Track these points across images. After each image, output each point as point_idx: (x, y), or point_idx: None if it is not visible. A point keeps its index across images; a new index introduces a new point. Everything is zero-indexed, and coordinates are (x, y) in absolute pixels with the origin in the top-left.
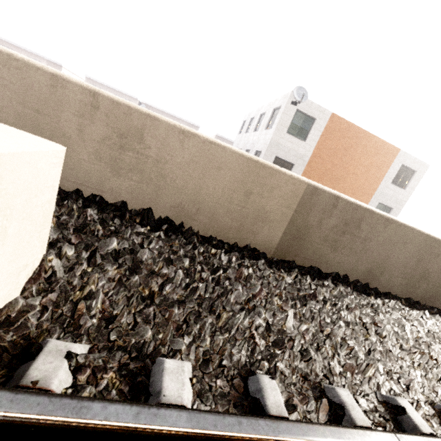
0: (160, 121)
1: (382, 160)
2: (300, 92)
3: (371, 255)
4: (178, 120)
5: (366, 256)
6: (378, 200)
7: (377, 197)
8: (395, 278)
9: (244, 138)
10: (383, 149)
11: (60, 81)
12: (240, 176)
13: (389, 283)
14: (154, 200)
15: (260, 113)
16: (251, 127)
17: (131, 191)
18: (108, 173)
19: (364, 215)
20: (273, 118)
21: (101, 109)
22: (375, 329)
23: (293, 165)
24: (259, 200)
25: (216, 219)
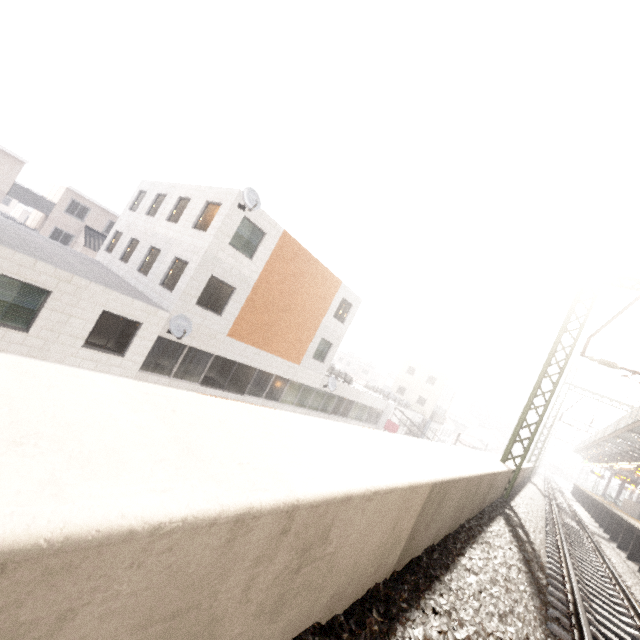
0: (354, 498)
1: (327, 292)
2: (252, 196)
3: (442, 517)
4: None
5: (440, 519)
6: (322, 336)
7: (321, 332)
8: (446, 524)
9: (146, 223)
10: (329, 280)
11: (247, 522)
12: (396, 511)
13: (443, 530)
14: (309, 613)
15: (178, 194)
16: (161, 211)
17: (287, 625)
18: (264, 626)
19: (449, 486)
20: (206, 214)
21: (293, 529)
22: (496, 636)
23: (235, 289)
24: (400, 525)
25: (362, 577)
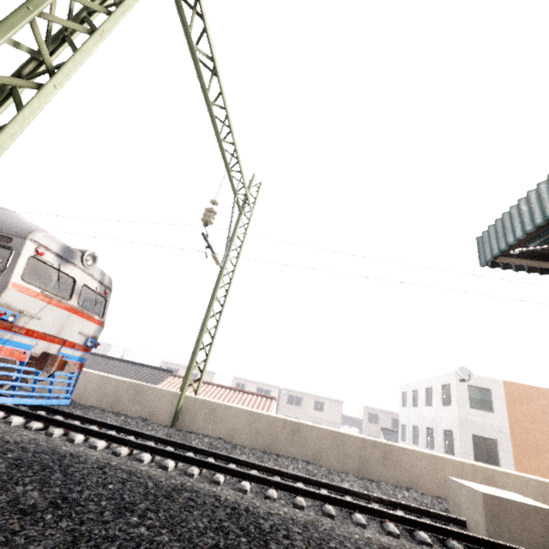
0: (497, 470)
1: None
2: (463, 371)
3: None
4: (320, 399)
5: None
6: None
7: None
8: None
9: (415, 412)
10: None
11: (463, 463)
12: (536, 488)
13: None
14: None
15: (423, 386)
16: (419, 401)
17: None
18: None
19: None
20: (445, 393)
21: (477, 470)
22: None
23: (496, 440)
24: None
25: None
